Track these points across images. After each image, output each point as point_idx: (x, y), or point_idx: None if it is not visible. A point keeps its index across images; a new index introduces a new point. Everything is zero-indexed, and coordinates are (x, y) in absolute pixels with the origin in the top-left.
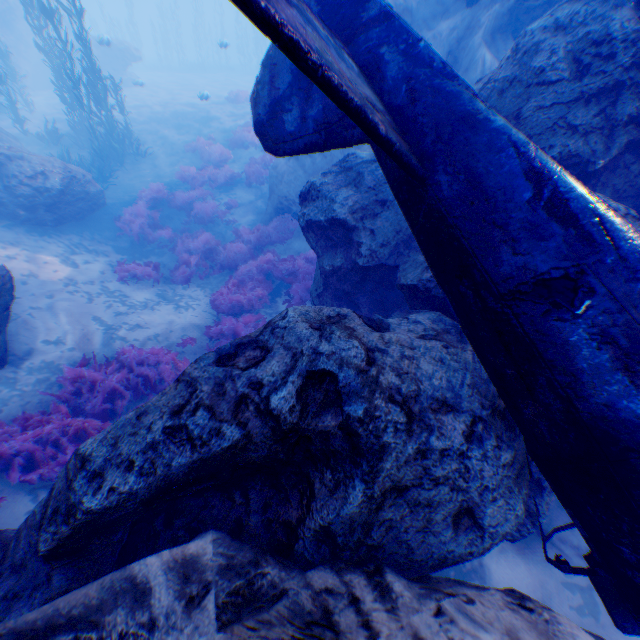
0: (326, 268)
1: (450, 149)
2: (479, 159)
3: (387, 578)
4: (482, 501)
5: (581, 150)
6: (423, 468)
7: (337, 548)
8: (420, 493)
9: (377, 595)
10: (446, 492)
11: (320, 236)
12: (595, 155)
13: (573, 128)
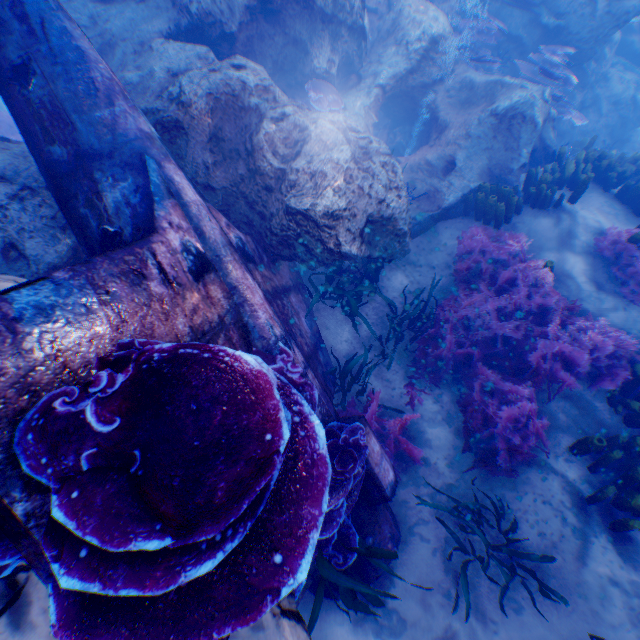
0: None
1: None
2: None
3: None
4: (23, 239)
5: (212, 9)
6: None
7: None
8: None
9: None
10: None
11: None
12: (224, 16)
13: None
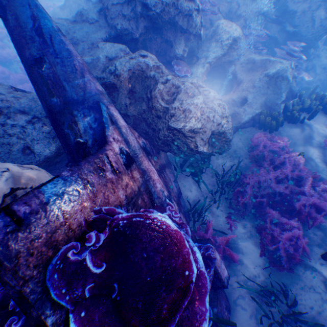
0: None
1: (10, 4)
2: (18, 9)
3: None
4: (33, 143)
5: (127, 27)
6: (4, 131)
7: None
8: (5, 140)
9: None
10: (17, 140)
11: None
12: (133, 30)
13: (124, 16)
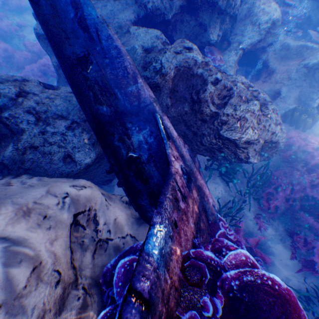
0: (55, 65)
1: None
2: None
3: (23, 175)
4: (74, 152)
5: (161, 7)
6: (45, 139)
7: (10, 170)
8: (45, 149)
9: (12, 178)
10: (57, 148)
11: (48, 45)
12: (167, 11)
13: None
